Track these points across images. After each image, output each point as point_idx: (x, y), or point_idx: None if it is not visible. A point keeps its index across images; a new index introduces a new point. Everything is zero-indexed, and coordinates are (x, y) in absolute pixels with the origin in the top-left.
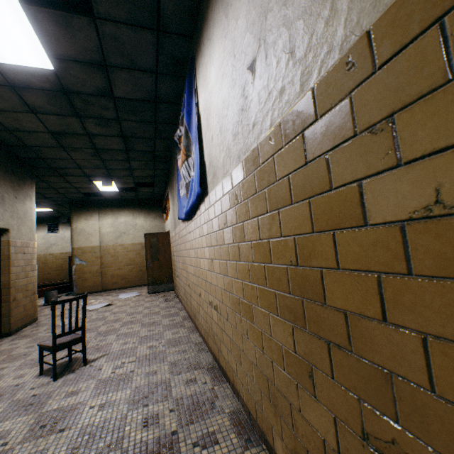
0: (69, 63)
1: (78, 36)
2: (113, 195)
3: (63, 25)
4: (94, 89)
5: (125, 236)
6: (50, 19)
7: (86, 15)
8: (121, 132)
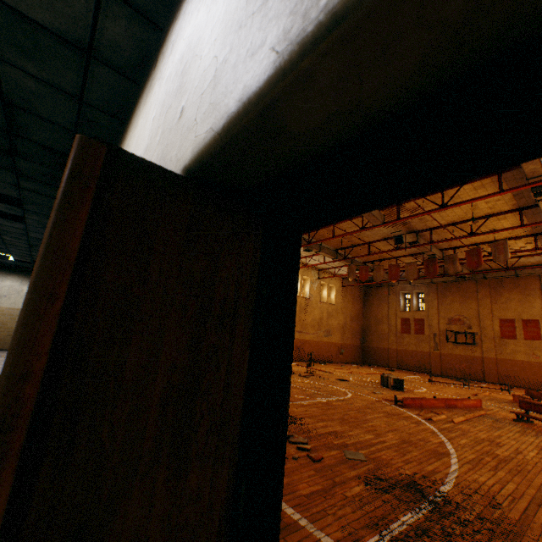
0: (6, 225)
1: (16, 224)
2: (6, 260)
3: (9, 221)
4: (17, 231)
5: (6, 299)
6: (3, 219)
7: (23, 223)
8: (29, 243)
